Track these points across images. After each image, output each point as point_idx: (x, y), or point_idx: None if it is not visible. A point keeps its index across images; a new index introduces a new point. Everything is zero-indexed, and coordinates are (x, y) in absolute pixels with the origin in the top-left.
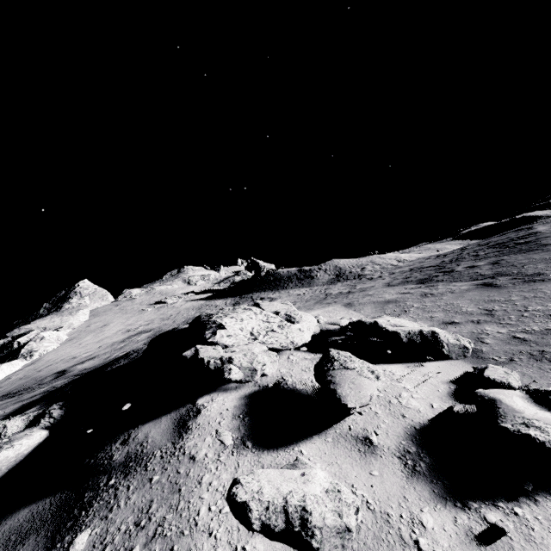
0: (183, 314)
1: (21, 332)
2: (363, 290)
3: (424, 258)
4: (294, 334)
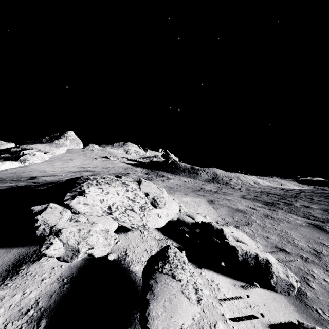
0: (115, 169)
1: (27, 148)
2: (225, 194)
3: (272, 187)
4: (150, 218)
